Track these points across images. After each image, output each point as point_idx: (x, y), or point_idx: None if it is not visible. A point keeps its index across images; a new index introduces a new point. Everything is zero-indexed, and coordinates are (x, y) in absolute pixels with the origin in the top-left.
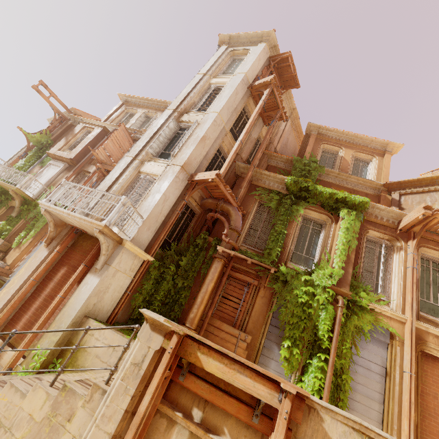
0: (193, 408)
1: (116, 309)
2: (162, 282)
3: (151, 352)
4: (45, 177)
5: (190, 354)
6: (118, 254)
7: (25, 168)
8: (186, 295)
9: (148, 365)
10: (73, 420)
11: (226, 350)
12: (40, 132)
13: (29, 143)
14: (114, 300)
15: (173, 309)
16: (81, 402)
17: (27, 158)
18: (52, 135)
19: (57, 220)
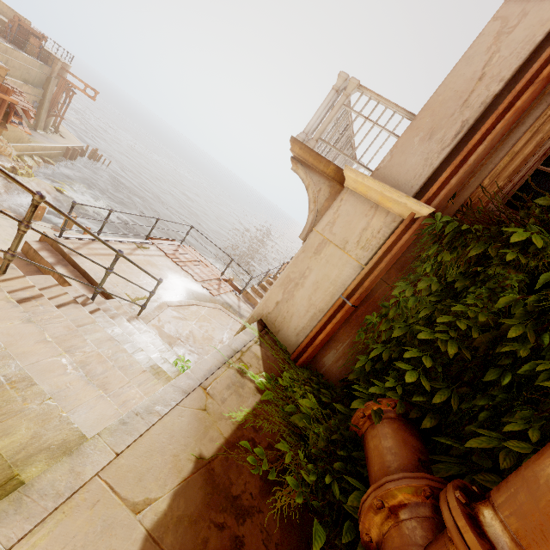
0: None
1: (312, 330)
2: (465, 294)
3: None
4: None
5: None
6: (331, 205)
7: None
8: None
9: None
10: None
11: None
12: None
13: None
14: (313, 310)
15: (508, 422)
16: None
17: None
18: None
19: None
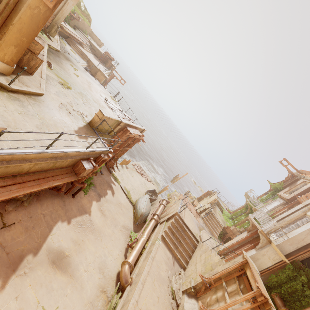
0: (242, 285)
1: (260, 272)
2: (292, 281)
3: (239, 261)
4: (271, 206)
5: (246, 267)
6: (267, 247)
7: (265, 199)
8: (309, 303)
9: (236, 263)
10: (219, 266)
11: (253, 271)
12: (277, 182)
13: (270, 187)
14: (260, 267)
15: (295, 303)
16: (223, 264)
17: (267, 194)
18: (284, 184)
19: (253, 223)
